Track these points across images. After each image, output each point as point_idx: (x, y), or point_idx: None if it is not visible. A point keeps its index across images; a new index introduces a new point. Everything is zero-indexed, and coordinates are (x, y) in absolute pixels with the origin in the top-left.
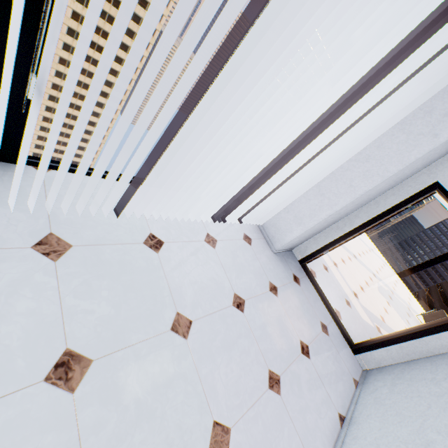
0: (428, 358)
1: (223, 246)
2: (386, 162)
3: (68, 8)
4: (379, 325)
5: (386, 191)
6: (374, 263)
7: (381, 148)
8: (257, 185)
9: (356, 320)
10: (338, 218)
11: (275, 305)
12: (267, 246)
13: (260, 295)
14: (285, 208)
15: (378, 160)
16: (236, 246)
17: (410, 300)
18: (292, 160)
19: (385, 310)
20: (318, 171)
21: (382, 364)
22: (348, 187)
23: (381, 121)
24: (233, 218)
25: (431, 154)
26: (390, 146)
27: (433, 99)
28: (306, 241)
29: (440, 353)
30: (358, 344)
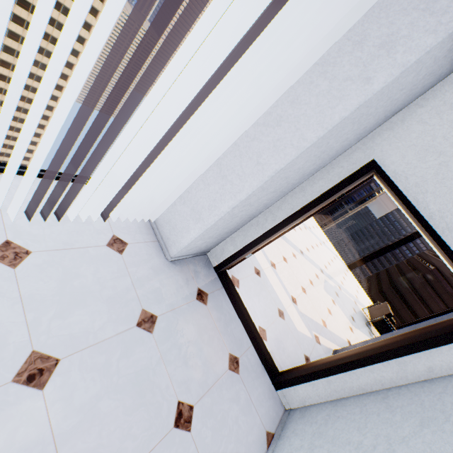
0: (358, 397)
1: (45, 260)
2: (303, 125)
3: None
4: (319, 332)
5: (314, 174)
6: (324, 257)
7: (297, 104)
8: (144, 163)
9: (289, 336)
10: (254, 210)
11: (141, 350)
12: (160, 251)
13: (109, 339)
14: (181, 197)
15: (292, 123)
16: (82, 259)
17: (358, 293)
18: (185, 126)
19: (329, 311)
20: (219, 142)
21: (307, 402)
22: (255, 165)
23: (297, 61)
24: (97, 213)
25: (364, 114)
26: (308, 100)
27: (366, 21)
28: (223, 241)
29: (373, 391)
30: (282, 375)
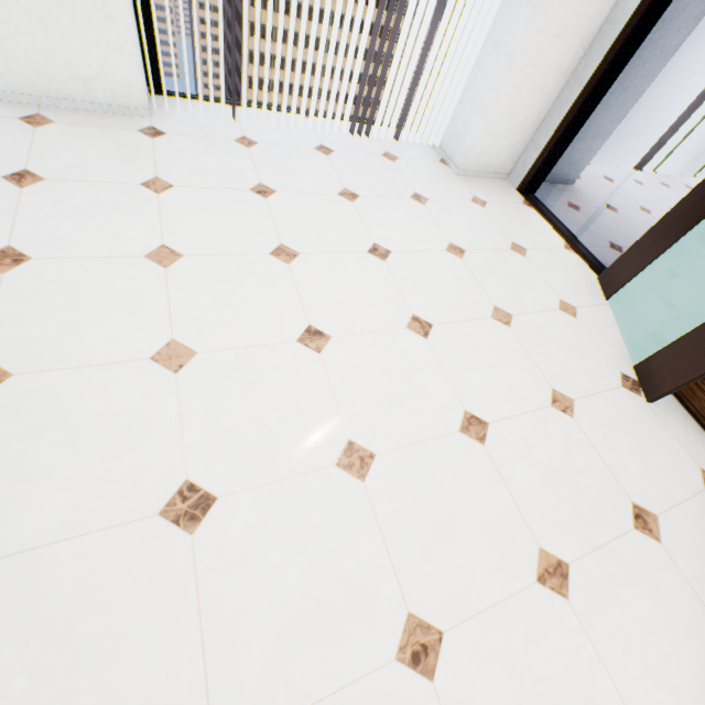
0: None
1: None
2: None
3: (297, 63)
4: None
5: None
6: None
7: None
8: None
9: None
10: None
11: None
12: None
13: None
14: None
15: None
16: None
17: None
18: None
19: None
20: None
21: None
22: None
23: None
24: None
25: None
26: None
27: None
28: None
29: None
30: None
